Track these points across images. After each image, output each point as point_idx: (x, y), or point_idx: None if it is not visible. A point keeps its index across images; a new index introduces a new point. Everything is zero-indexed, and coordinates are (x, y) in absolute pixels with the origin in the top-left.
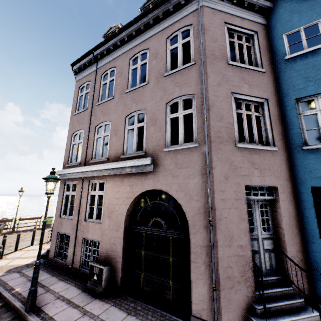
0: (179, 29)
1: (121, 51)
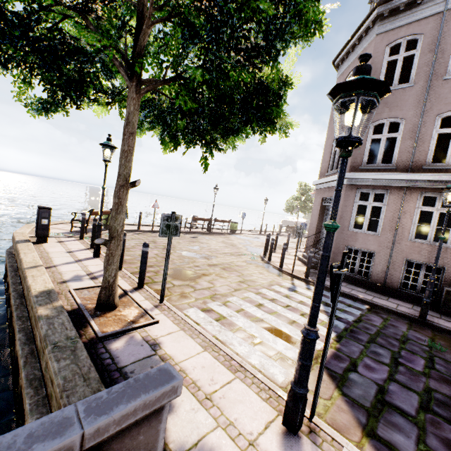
0: None
1: None
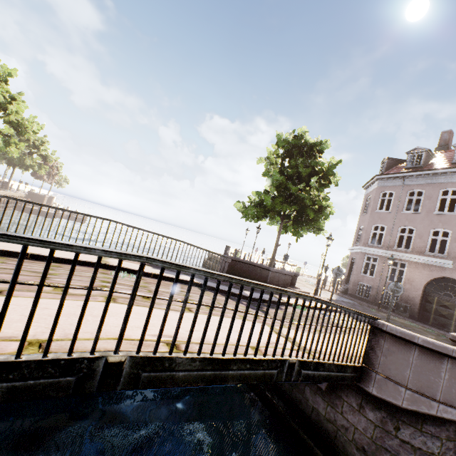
0: None
1: (432, 181)
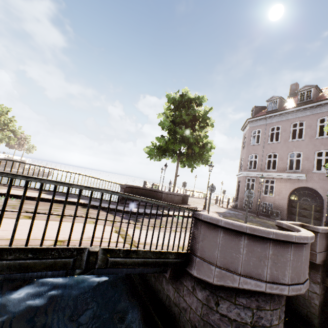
0: (326, 116)
1: (285, 118)
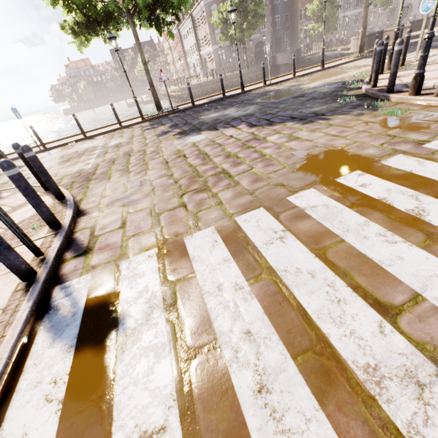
0: None
1: None
